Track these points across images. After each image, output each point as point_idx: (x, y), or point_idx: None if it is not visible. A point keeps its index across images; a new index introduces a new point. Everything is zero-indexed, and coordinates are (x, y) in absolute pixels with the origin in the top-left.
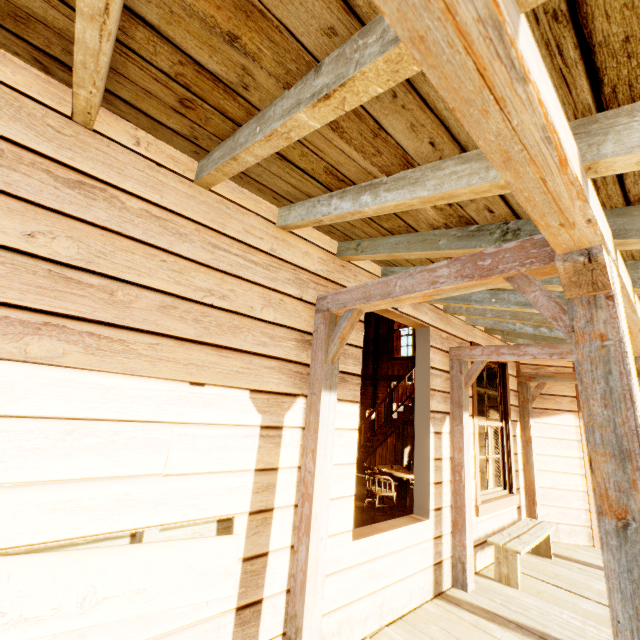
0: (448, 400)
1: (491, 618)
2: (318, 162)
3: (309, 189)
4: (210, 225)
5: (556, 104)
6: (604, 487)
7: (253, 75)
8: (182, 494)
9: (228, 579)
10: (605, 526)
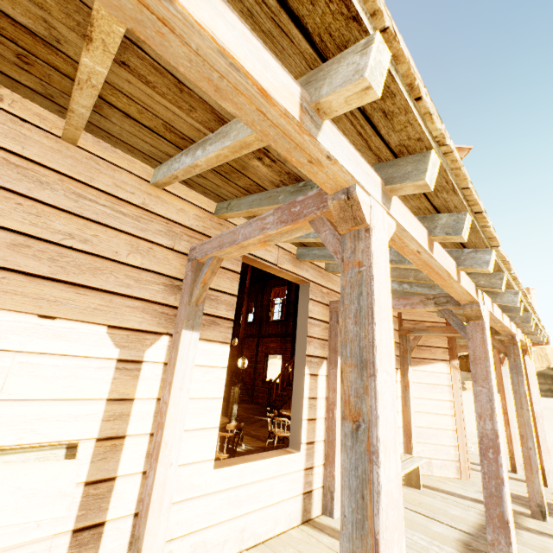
0: (326, 347)
1: None
2: (155, 119)
3: (165, 148)
4: (76, 177)
5: (248, 39)
6: (348, 394)
7: (56, 28)
8: (18, 419)
9: (61, 501)
10: (345, 429)
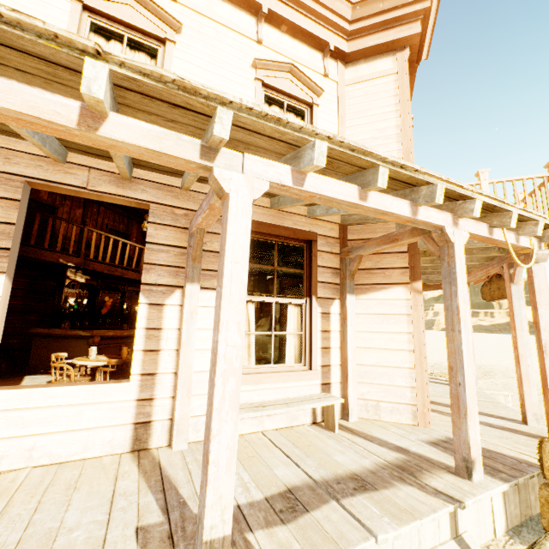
0: (182, 274)
1: (148, 471)
2: None
3: None
4: None
5: None
6: None
7: None
8: None
9: None
10: None
